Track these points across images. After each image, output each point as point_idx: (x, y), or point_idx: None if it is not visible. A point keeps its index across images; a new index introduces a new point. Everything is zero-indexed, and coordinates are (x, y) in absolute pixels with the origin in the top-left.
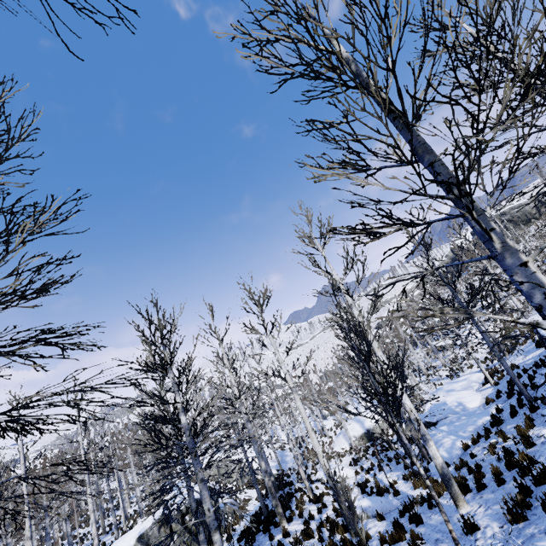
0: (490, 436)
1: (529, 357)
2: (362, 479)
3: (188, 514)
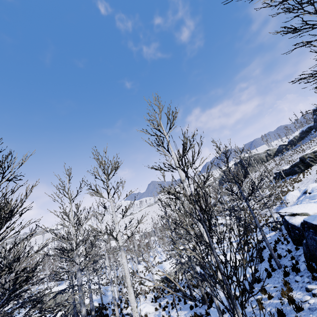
0: (254, 291)
1: (268, 236)
2: (159, 315)
3: None
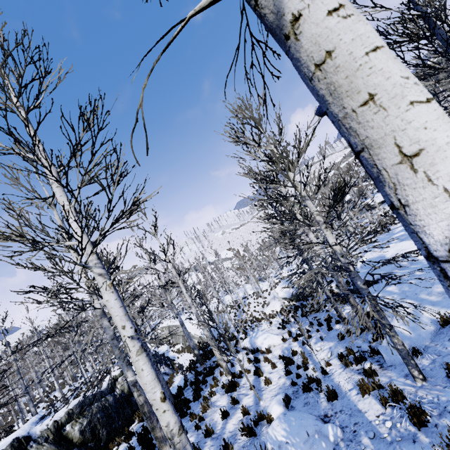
0: None
1: None
2: (288, 349)
3: (71, 422)
